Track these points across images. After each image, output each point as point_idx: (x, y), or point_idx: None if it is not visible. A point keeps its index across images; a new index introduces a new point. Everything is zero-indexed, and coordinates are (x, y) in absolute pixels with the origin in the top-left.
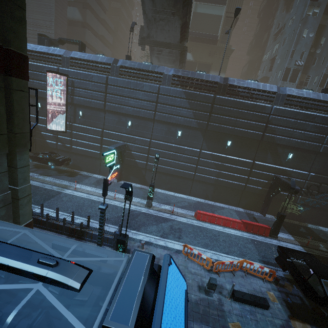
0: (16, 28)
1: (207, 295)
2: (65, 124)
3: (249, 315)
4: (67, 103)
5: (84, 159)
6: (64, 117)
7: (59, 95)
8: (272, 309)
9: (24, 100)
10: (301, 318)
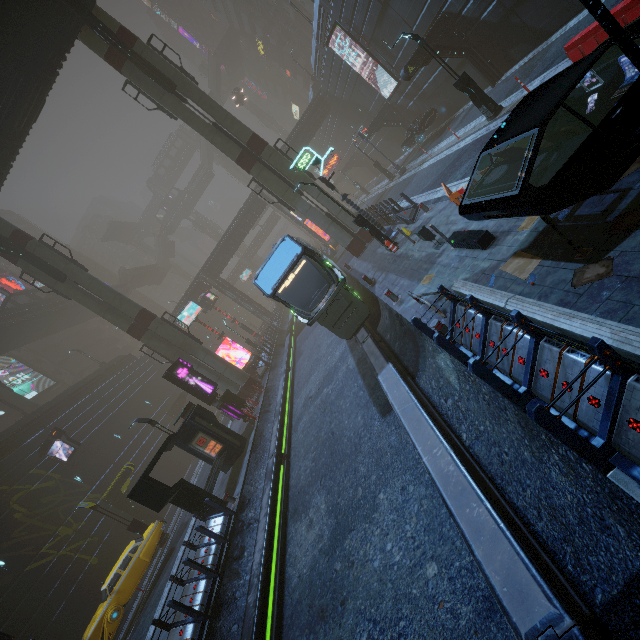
0: (236, 130)
1: (435, 249)
2: (390, 75)
3: (455, 263)
4: (367, 52)
5: (445, 91)
6: (386, 66)
7: (359, 49)
8: (499, 247)
9: (277, 159)
10: (541, 251)
